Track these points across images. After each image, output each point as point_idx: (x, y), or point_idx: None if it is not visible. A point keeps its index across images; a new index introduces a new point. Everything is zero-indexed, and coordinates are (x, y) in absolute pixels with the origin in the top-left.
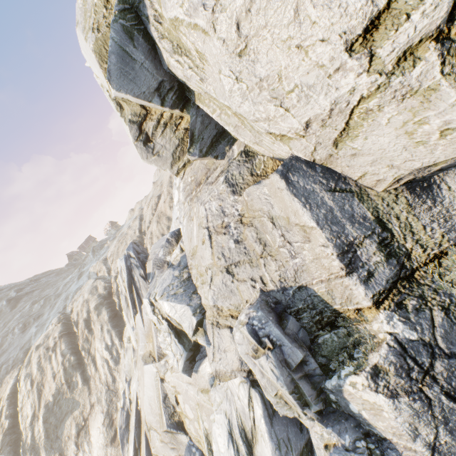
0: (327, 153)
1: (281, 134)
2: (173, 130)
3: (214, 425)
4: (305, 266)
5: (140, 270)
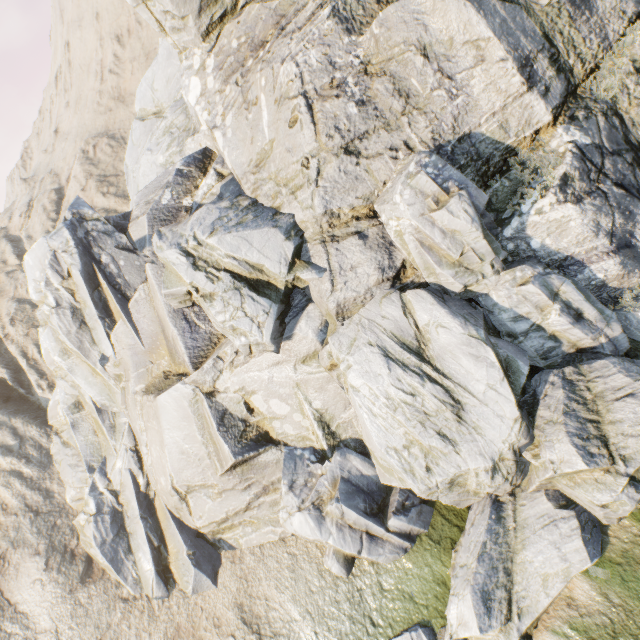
0: None
1: None
2: None
3: (351, 371)
4: (471, 104)
5: (116, 238)
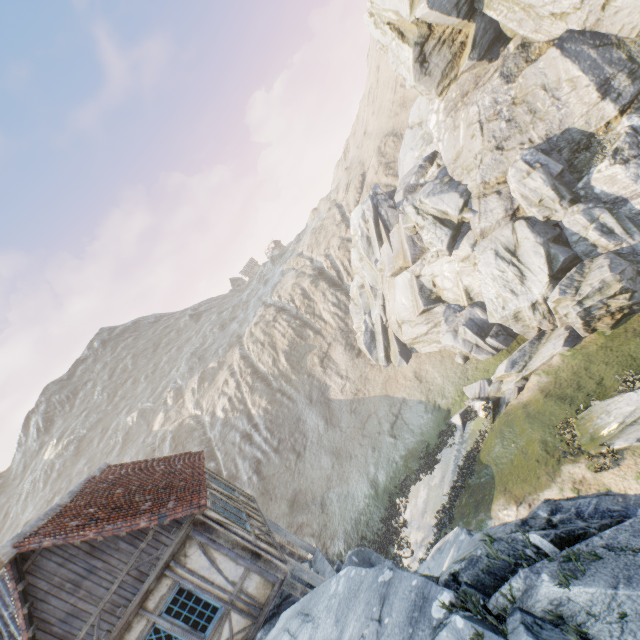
0: (595, 19)
1: (561, 13)
2: (449, 46)
3: (479, 263)
4: (569, 112)
5: (388, 202)
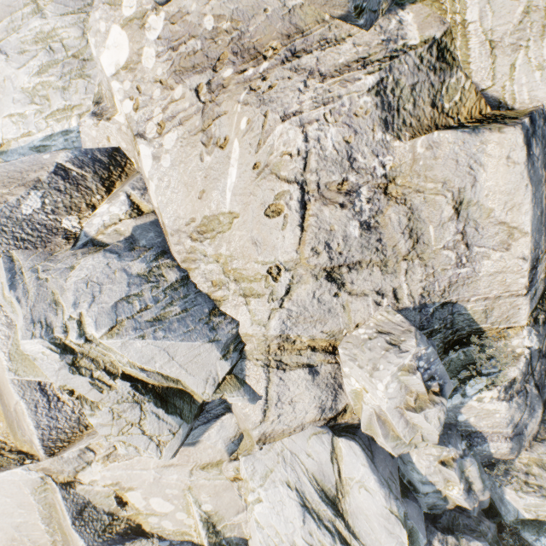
0: None
1: None
2: None
3: (260, 507)
4: (471, 279)
5: None
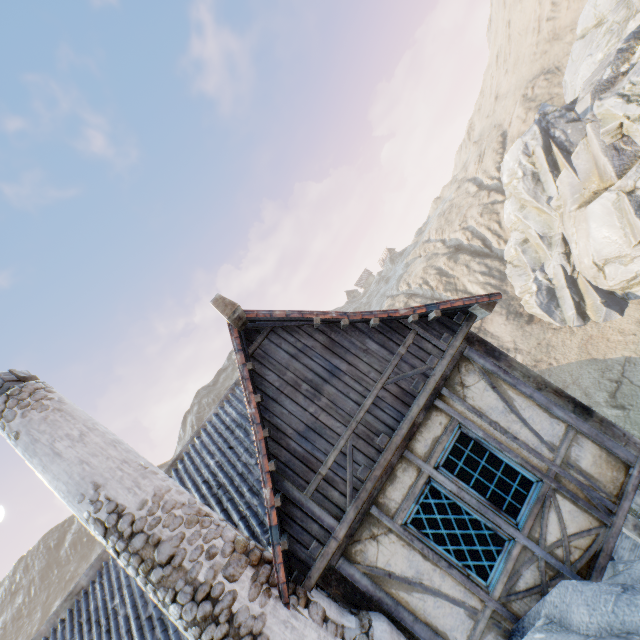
0: None
1: None
2: None
3: None
4: None
5: (566, 117)
